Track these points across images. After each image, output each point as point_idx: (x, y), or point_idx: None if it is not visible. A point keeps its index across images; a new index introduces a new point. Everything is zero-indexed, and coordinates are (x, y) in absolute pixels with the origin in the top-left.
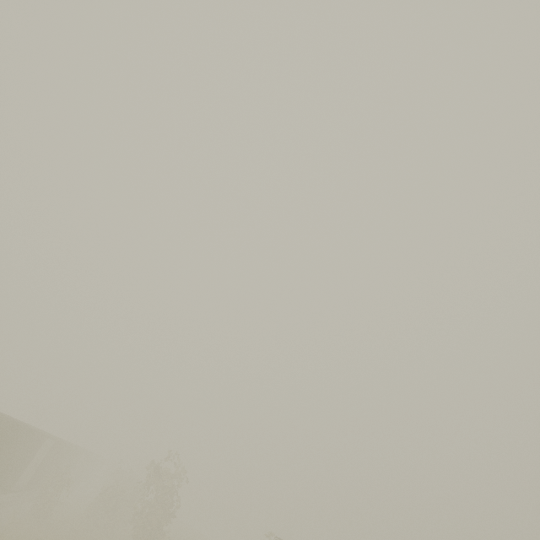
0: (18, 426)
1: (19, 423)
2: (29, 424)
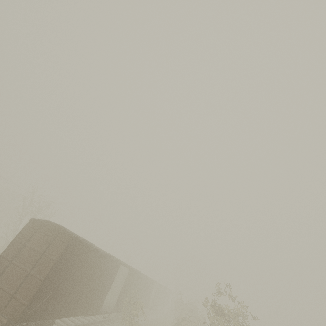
0: (83, 244)
1: (85, 241)
2: (103, 250)
